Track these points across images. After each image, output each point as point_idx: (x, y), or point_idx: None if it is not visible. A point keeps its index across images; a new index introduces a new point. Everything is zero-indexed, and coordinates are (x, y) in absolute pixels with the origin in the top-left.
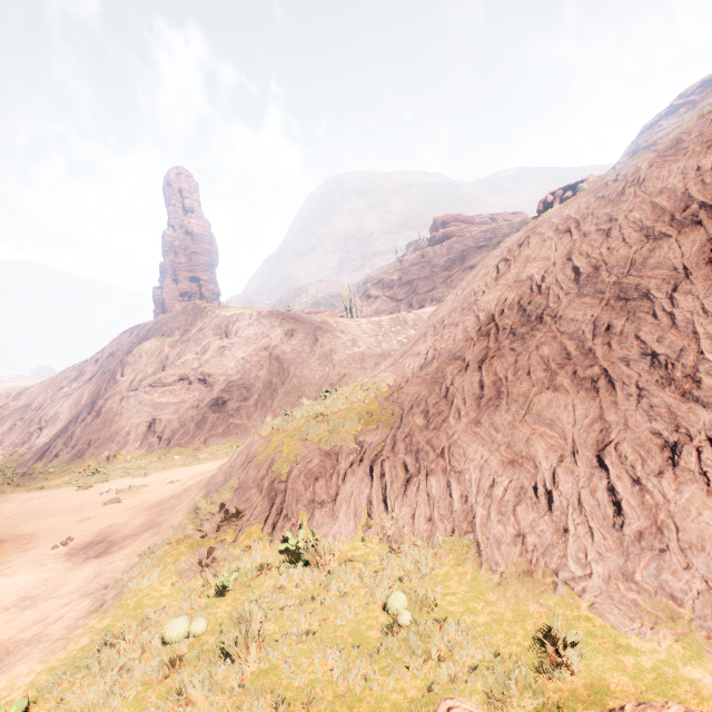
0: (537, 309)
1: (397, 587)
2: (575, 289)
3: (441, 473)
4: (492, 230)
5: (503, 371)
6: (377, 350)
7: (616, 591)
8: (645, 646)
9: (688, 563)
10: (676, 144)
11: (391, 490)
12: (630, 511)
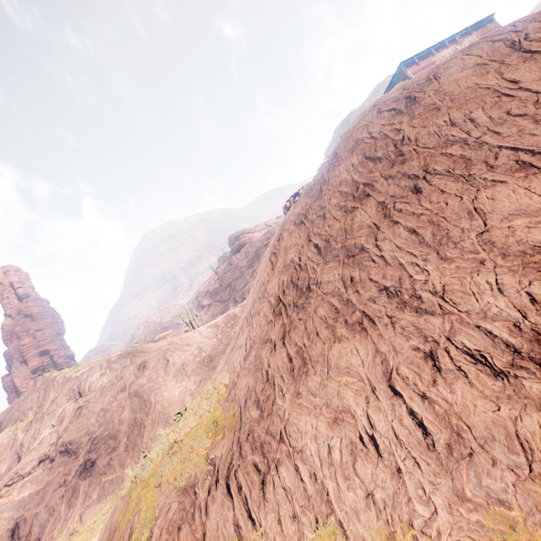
0: (305, 282)
1: None
2: (321, 259)
3: (287, 459)
4: (268, 232)
5: (300, 339)
6: (221, 347)
7: (461, 518)
8: None
9: (492, 458)
10: (336, 155)
11: (251, 500)
12: (432, 427)
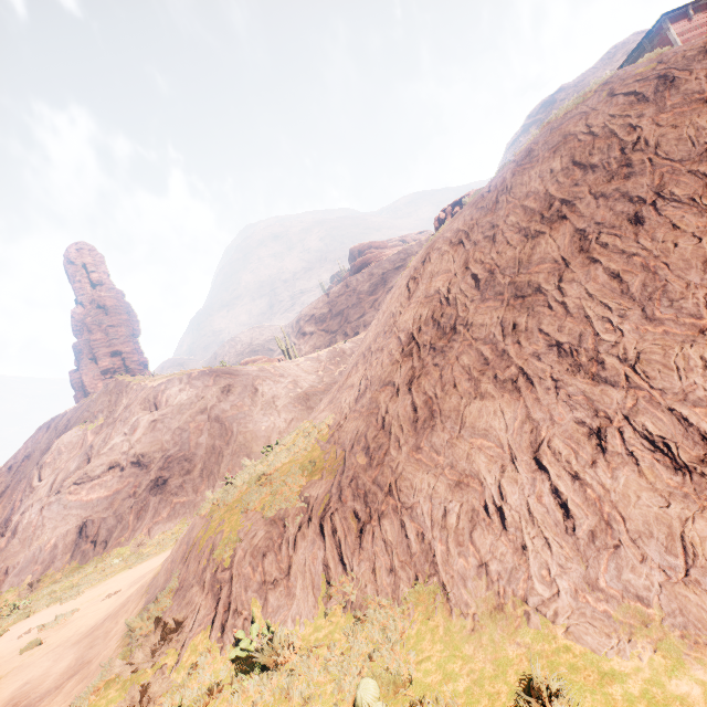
0: (450, 321)
1: (366, 671)
2: (478, 295)
3: (392, 513)
4: (404, 251)
5: (431, 388)
6: (321, 387)
7: (586, 605)
8: (628, 666)
9: (642, 554)
10: (529, 153)
11: (346, 546)
12: (577, 510)
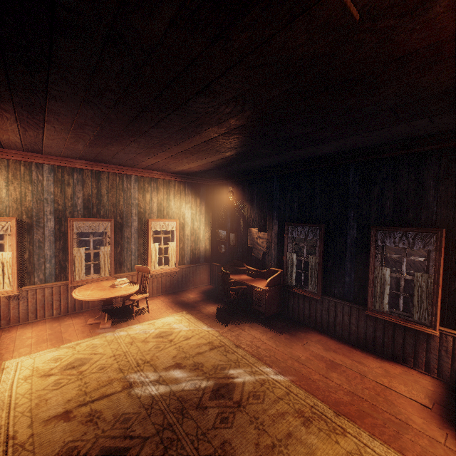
0: None
1: None
2: None
3: None
4: None
5: None
6: None
7: None
8: None
9: None
10: None
11: None
12: None
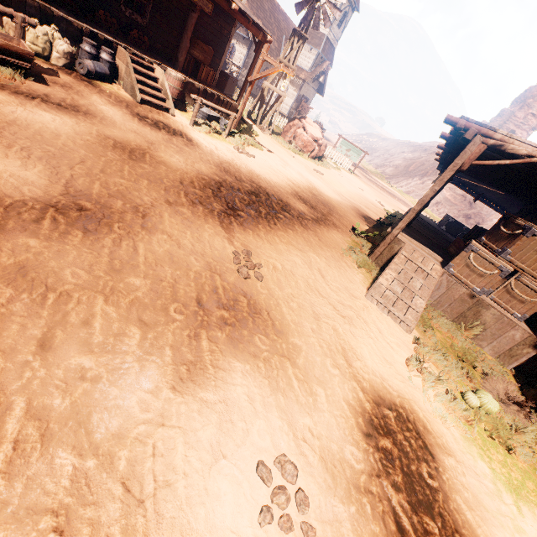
0: None
1: None
2: None
3: None
4: None
5: None
6: None
7: None
8: None
9: None
10: None
11: None
12: None
